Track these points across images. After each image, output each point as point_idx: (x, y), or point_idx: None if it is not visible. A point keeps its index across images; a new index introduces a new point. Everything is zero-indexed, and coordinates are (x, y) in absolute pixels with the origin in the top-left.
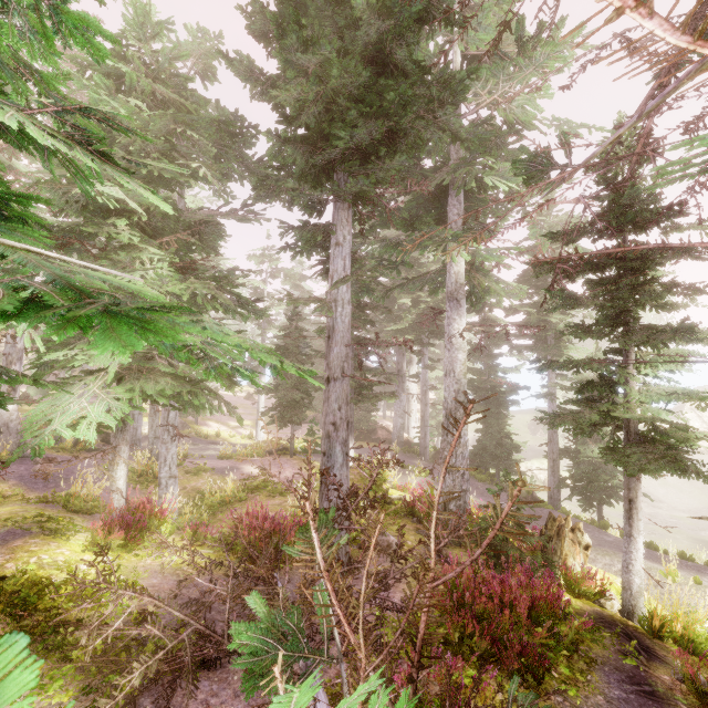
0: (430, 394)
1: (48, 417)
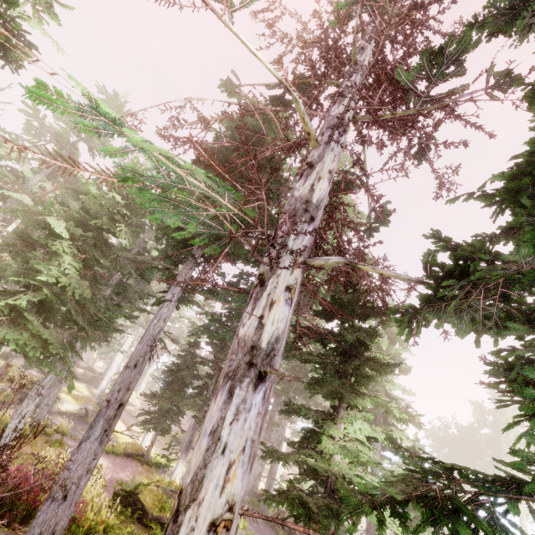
0: None
1: None
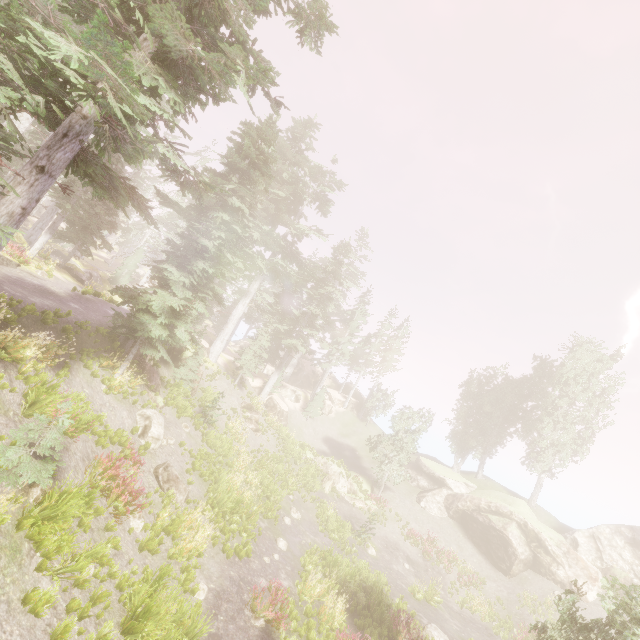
0: (336, 392)
1: None
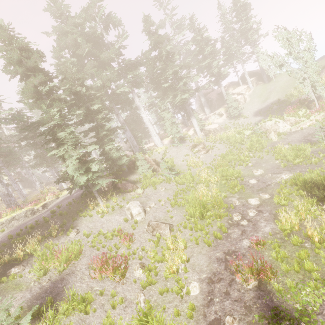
0: (239, 87)
1: None
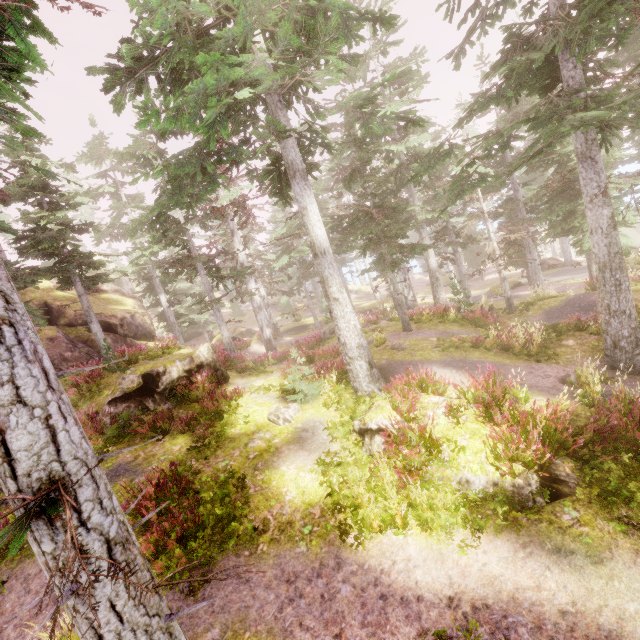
0: None
1: None
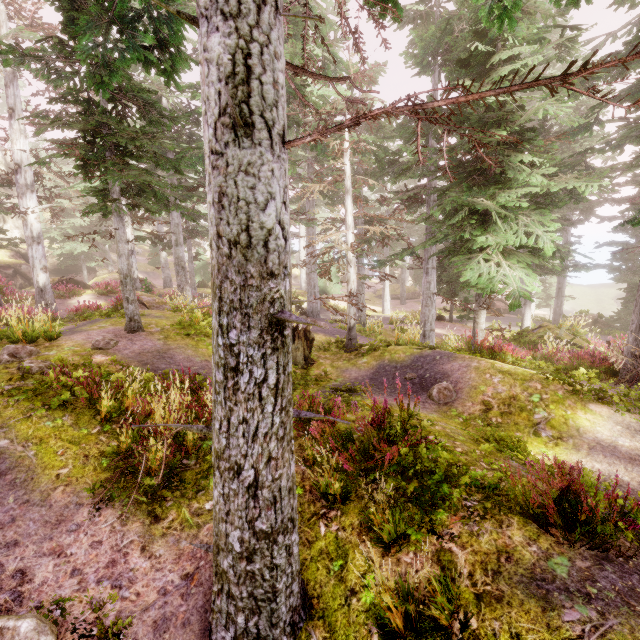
0: None
1: (494, 280)
